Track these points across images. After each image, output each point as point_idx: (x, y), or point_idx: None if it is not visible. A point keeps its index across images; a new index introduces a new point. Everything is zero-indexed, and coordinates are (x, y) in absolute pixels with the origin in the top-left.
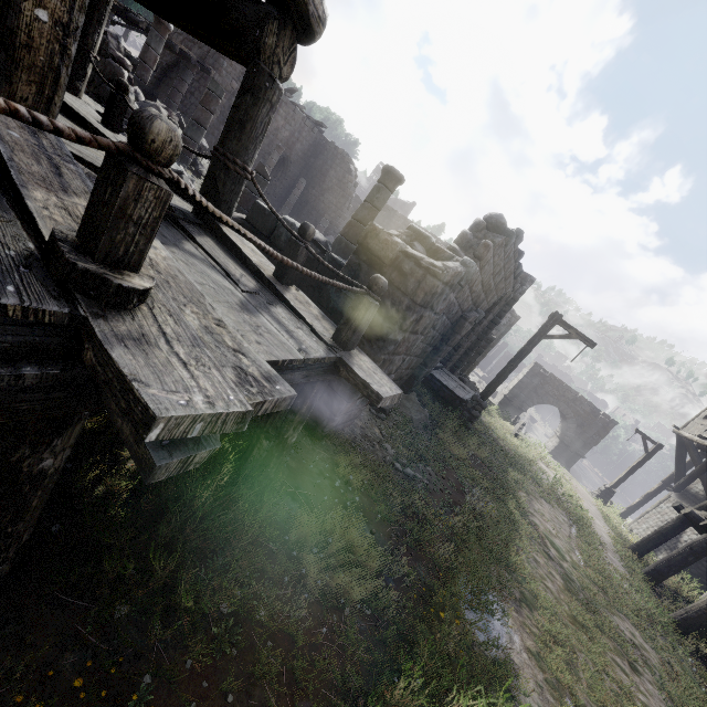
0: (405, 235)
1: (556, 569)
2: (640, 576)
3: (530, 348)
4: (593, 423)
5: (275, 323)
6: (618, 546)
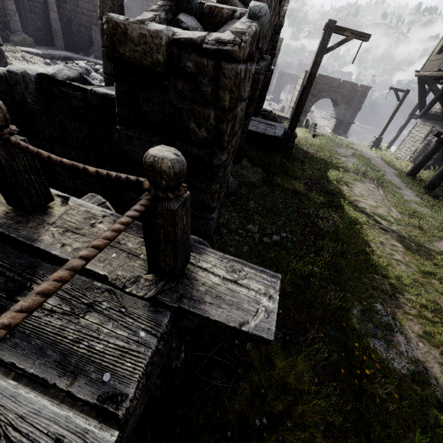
0: (163, 11)
1: (393, 238)
2: (426, 195)
3: (316, 69)
4: (355, 96)
5: (28, 362)
6: (405, 181)
